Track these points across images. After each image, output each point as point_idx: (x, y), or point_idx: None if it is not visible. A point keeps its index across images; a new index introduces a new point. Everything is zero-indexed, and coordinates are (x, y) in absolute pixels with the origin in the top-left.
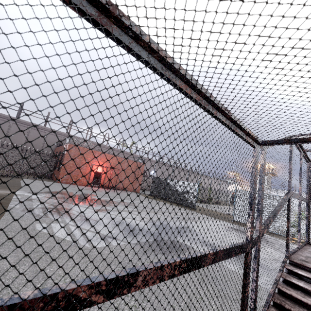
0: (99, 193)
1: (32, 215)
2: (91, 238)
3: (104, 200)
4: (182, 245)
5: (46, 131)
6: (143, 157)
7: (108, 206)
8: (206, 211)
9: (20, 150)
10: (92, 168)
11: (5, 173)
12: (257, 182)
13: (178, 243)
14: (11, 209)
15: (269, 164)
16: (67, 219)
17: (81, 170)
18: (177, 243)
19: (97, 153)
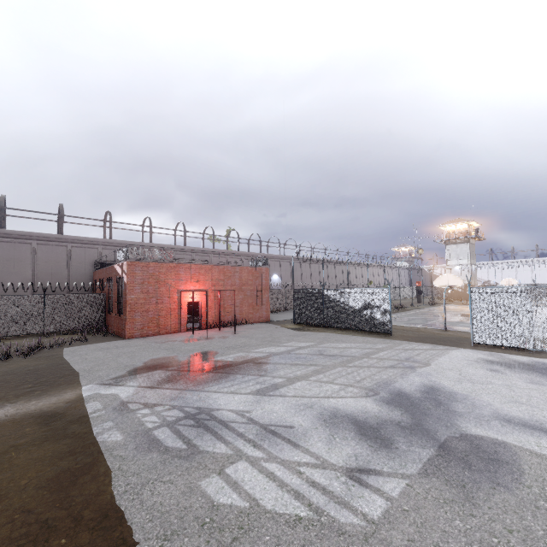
0: (215, 344)
1: (168, 456)
2: (337, 492)
3: (243, 362)
4: (492, 444)
5: (66, 243)
6: (253, 253)
7: (265, 376)
8: (410, 333)
9: (28, 291)
10: (180, 297)
11: (25, 347)
12: (453, 257)
13: (478, 442)
14: (113, 449)
15: (470, 223)
16: (240, 444)
17: (163, 306)
18: (475, 441)
19: (183, 267)
